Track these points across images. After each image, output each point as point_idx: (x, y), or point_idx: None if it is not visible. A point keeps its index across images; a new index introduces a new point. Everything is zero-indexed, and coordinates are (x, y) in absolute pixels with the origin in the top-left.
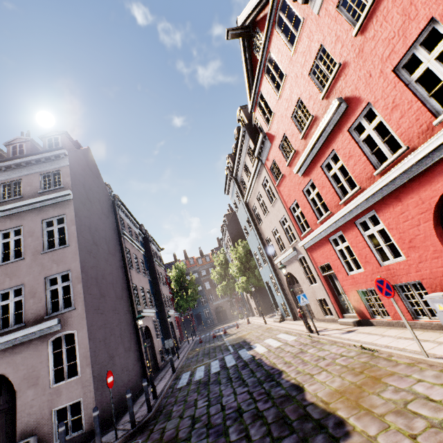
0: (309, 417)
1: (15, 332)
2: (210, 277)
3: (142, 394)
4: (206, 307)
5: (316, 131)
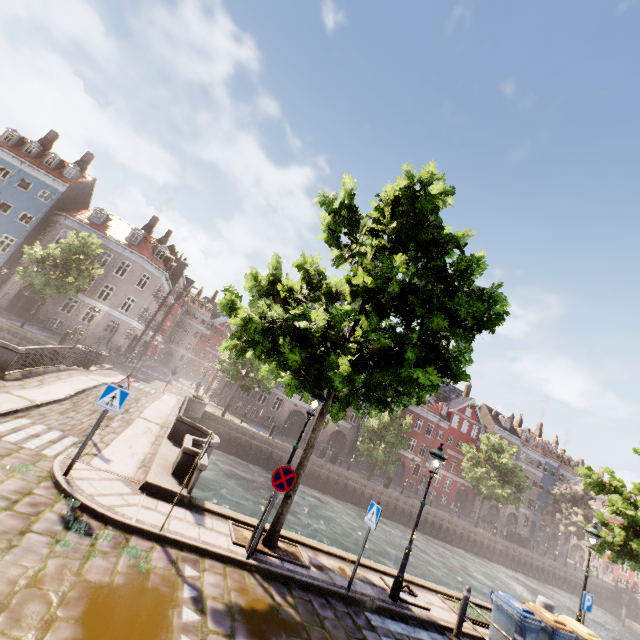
0: None
1: None
2: None
3: None
4: None
5: None
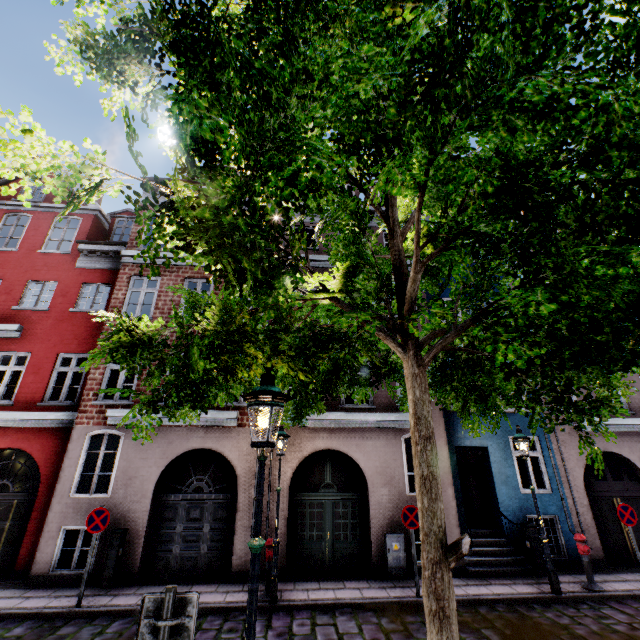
0: None
1: (637, 418)
2: None
3: None
4: None
5: None
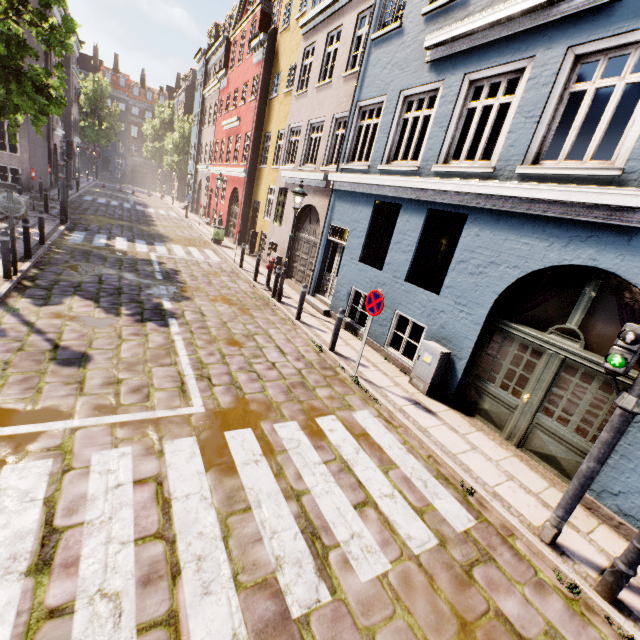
0: (148, 223)
1: None
2: (142, 124)
3: (53, 190)
4: (122, 156)
5: (231, 119)
